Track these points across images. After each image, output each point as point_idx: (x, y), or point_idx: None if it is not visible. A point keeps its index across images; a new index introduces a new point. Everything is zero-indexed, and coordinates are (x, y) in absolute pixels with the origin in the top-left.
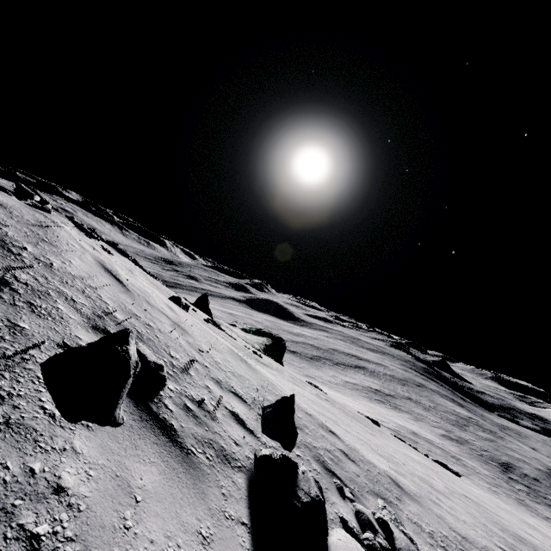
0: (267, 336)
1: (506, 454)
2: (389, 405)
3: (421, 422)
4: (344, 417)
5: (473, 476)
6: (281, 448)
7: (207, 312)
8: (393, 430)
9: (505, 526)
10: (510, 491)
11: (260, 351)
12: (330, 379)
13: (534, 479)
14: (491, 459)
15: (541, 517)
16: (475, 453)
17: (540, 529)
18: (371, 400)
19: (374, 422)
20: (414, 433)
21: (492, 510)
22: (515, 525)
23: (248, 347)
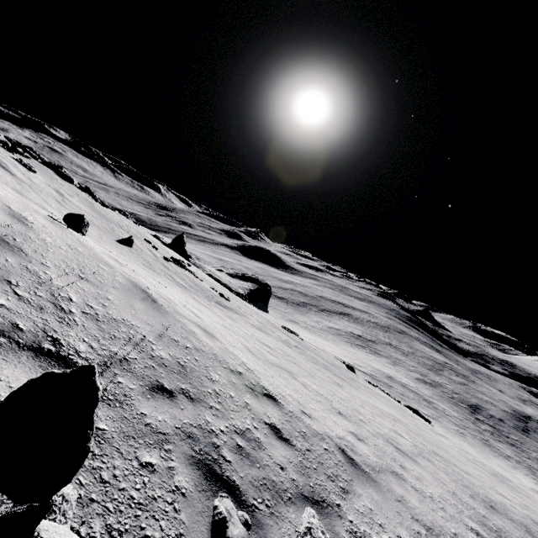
0: (253, 281)
1: (476, 396)
2: (369, 350)
3: (398, 366)
4: (310, 367)
5: (442, 419)
6: (94, 461)
7: (182, 254)
8: (368, 374)
9: (476, 488)
10: (476, 431)
11: (236, 295)
12: (313, 324)
13: (499, 420)
14: (461, 401)
15: (503, 457)
16: (447, 395)
17: (506, 478)
18: (352, 345)
19: (350, 368)
20: (390, 377)
21: (461, 466)
22: (485, 483)
23: (215, 289)
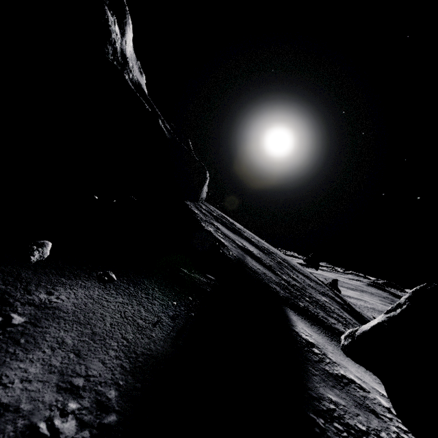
0: None
1: None
2: None
3: None
4: None
5: None
6: None
7: None
8: None
9: None
10: None
11: None
12: None
13: None
14: None
15: None
16: None
17: None
18: None
19: None
20: None
21: None
22: None
23: None
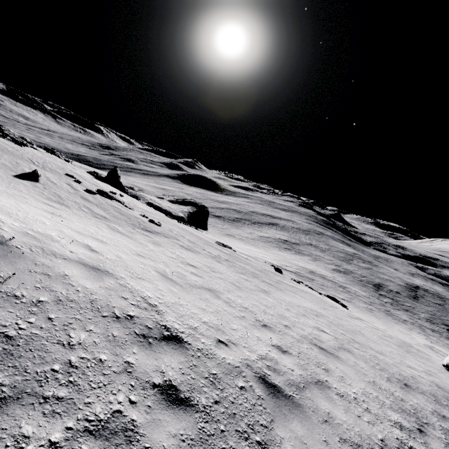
0: (192, 205)
1: (378, 277)
2: (294, 251)
3: (318, 261)
4: (238, 279)
5: (354, 300)
6: None
7: (118, 186)
8: (294, 272)
9: (390, 369)
10: (380, 305)
11: (173, 219)
12: (247, 235)
13: (396, 293)
14: (367, 282)
15: (401, 322)
16: (357, 280)
17: (408, 344)
18: (280, 249)
19: (278, 270)
20: (312, 272)
21: (376, 348)
22: (396, 359)
23: (146, 216)
